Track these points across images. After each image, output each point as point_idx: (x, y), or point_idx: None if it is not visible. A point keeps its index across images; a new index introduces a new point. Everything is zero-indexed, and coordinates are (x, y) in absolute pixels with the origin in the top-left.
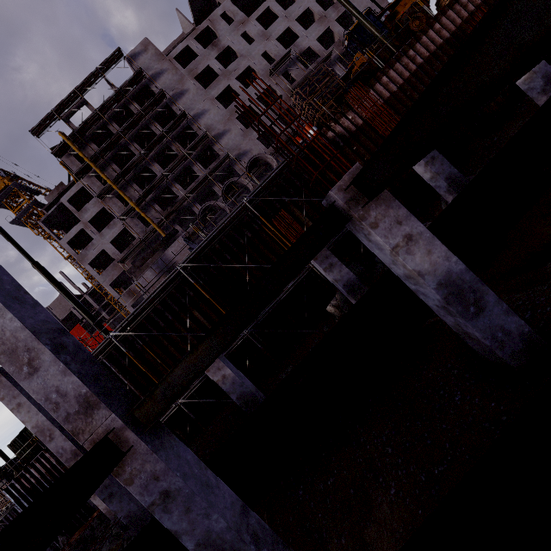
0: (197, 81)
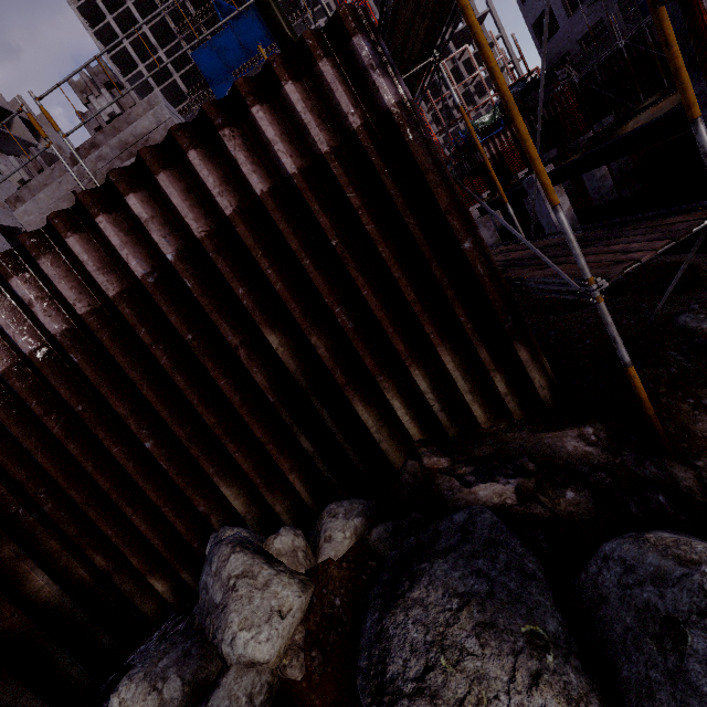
0: None
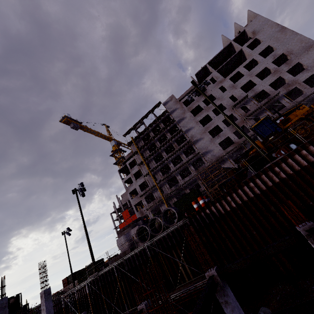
0: (192, 111)
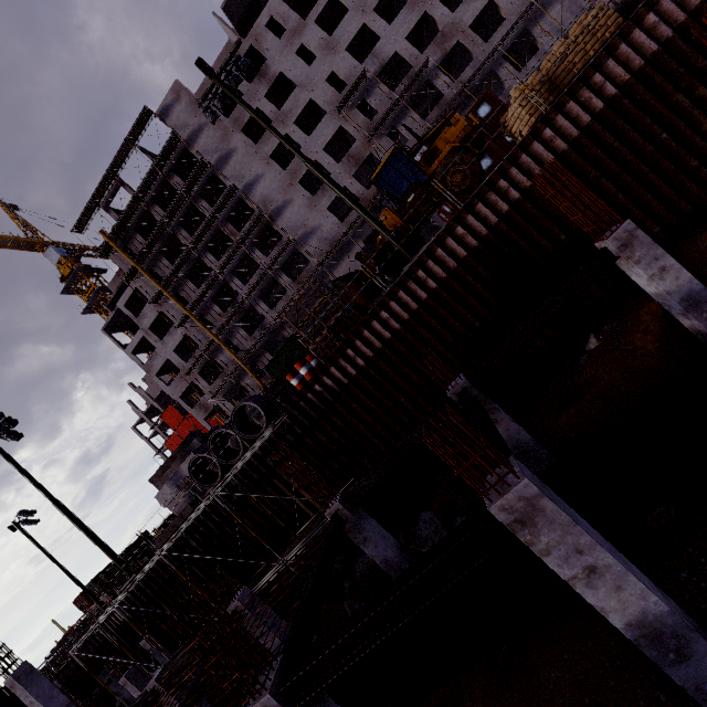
0: (247, 129)
